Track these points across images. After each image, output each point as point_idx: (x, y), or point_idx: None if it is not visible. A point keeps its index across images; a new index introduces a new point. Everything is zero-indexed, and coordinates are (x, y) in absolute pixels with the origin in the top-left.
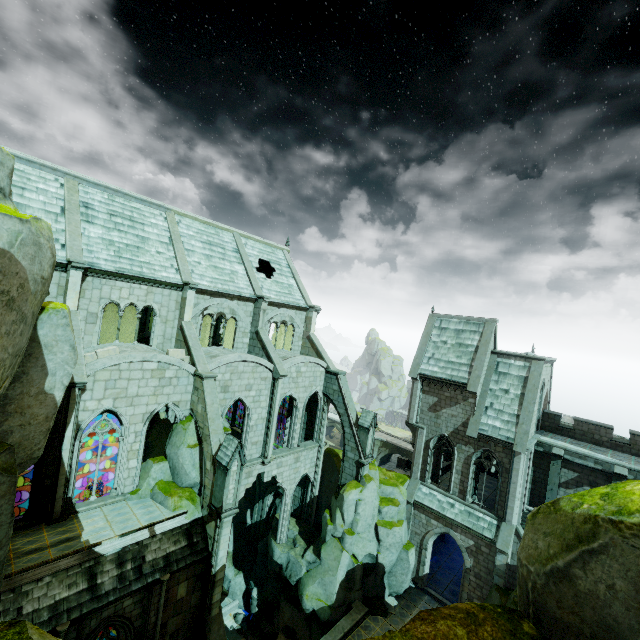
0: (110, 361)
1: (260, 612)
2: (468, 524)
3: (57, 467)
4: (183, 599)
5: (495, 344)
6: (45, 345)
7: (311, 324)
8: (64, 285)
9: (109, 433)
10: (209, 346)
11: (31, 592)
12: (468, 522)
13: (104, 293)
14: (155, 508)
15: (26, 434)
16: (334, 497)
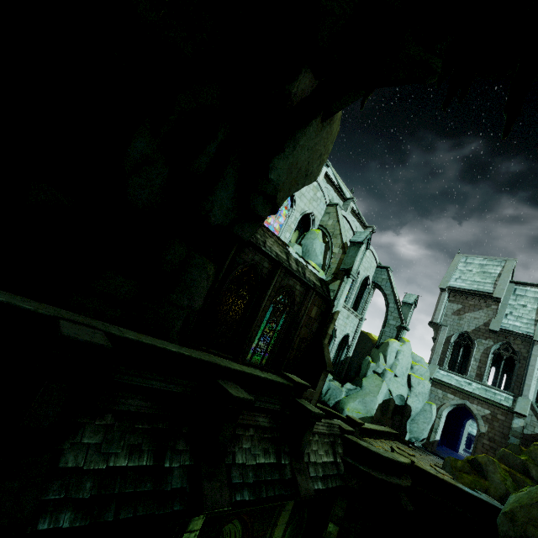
0: None
1: None
2: (486, 396)
3: None
4: (311, 319)
5: (512, 278)
6: None
7: None
8: None
9: None
10: None
11: (268, 239)
12: (485, 395)
13: None
14: None
15: None
16: (375, 348)
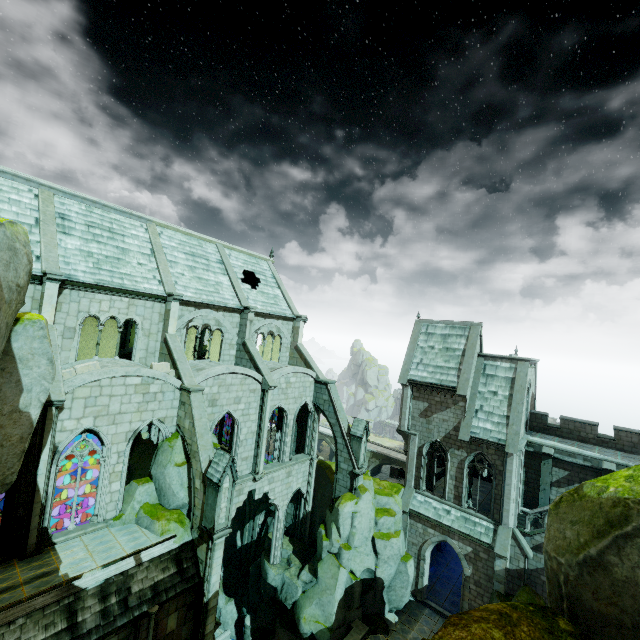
0: (90, 377)
1: None
2: (465, 530)
3: (31, 494)
4: (173, 632)
5: (481, 347)
6: (20, 359)
7: (298, 334)
8: (39, 298)
9: (87, 457)
10: (195, 359)
11: (2, 637)
12: (465, 528)
13: (82, 306)
14: (141, 534)
15: None
16: (329, 511)
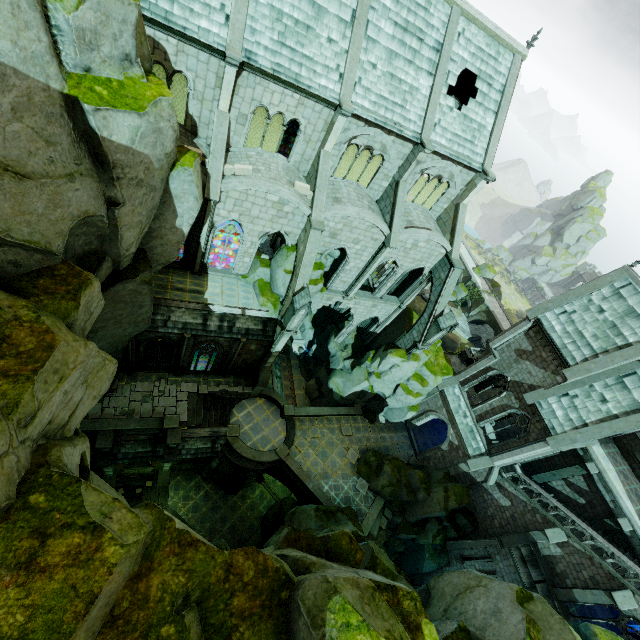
0: (240, 185)
1: (313, 358)
2: (463, 435)
3: (197, 246)
4: (253, 350)
5: None
6: (175, 196)
7: (470, 193)
8: (222, 76)
9: None
10: (344, 178)
11: (175, 312)
12: (465, 434)
13: (256, 94)
14: (251, 297)
15: (165, 249)
16: (383, 348)
